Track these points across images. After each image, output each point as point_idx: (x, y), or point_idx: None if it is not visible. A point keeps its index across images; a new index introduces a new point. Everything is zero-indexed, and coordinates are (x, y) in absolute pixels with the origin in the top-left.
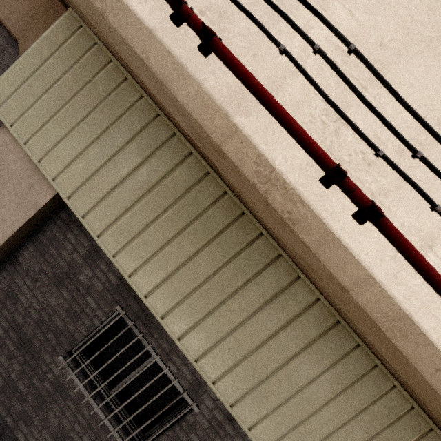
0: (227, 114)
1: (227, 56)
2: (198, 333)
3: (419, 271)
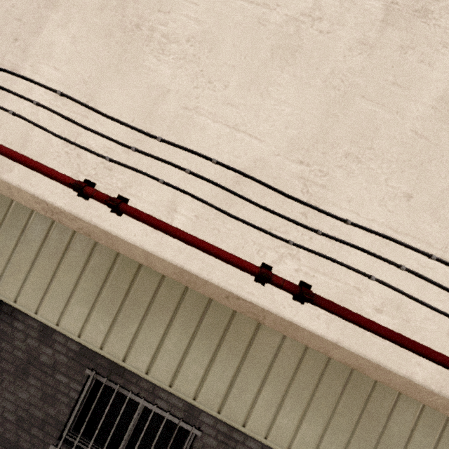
0: None
1: None
2: (162, 358)
3: (163, 233)
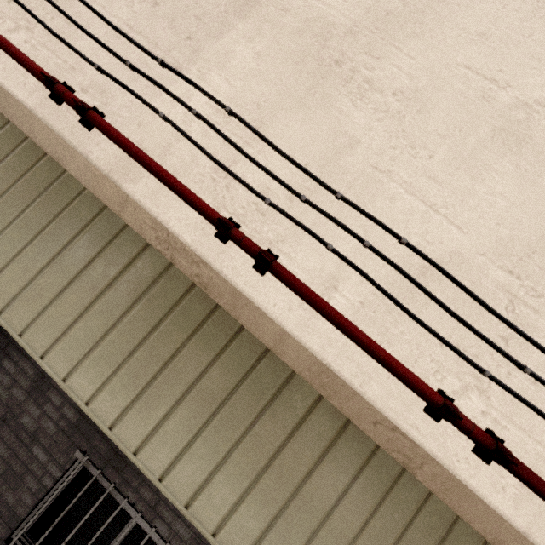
0: (115, 183)
1: (103, 127)
2: (186, 464)
3: (320, 314)
